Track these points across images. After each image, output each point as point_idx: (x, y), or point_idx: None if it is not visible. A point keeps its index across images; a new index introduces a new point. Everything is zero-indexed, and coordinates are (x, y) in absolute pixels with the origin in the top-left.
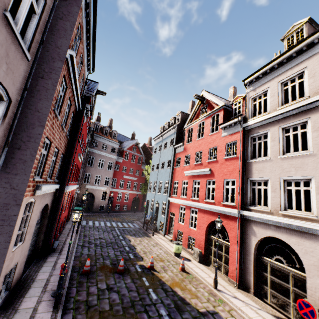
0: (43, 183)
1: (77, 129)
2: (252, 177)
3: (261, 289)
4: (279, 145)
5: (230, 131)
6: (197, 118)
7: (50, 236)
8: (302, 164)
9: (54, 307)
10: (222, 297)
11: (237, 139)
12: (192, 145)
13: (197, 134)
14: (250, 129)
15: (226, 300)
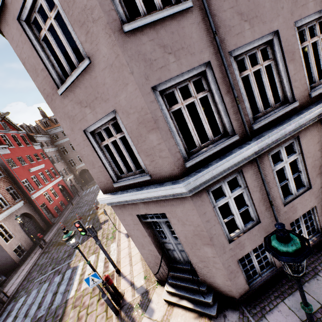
0: (1, 213)
1: (4, 166)
2: None
3: None
4: None
5: None
6: None
7: (46, 220)
8: None
9: (42, 249)
10: None
11: None
12: None
13: None
14: None
15: None
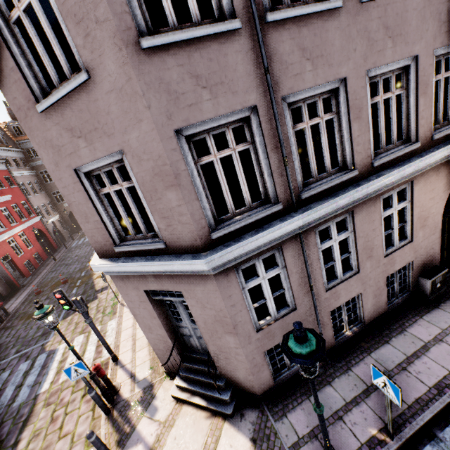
0: None
1: None
2: None
3: None
4: None
5: None
6: None
7: (10, 280)
8: None
9: (1, 323)
10: None
11: None
12: None
13: None
14: None
15: None
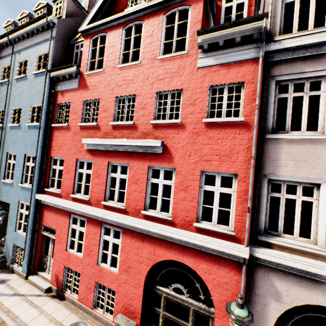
0: None
1: None
2: (280, 173)
3: None
4: None
5: (226, 56)
6: (117, 14)
7: None
8: None
9: None
10: None
11: (245, 80)
12: (104, 77)
13: (120, 53)
14: (278, 61)
15: None
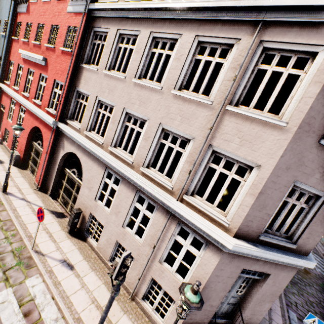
0: None
1: None
2: (79, 87)
3: (57, 192)
4: (110, 57)
5: (76, 7)
6: None
7: None
8: (114, 88)
9: None
10: (3, 200)
11: (78, 26)
12: (36, 7)
13: None
14: (96, 17)
15: (4, 202)
